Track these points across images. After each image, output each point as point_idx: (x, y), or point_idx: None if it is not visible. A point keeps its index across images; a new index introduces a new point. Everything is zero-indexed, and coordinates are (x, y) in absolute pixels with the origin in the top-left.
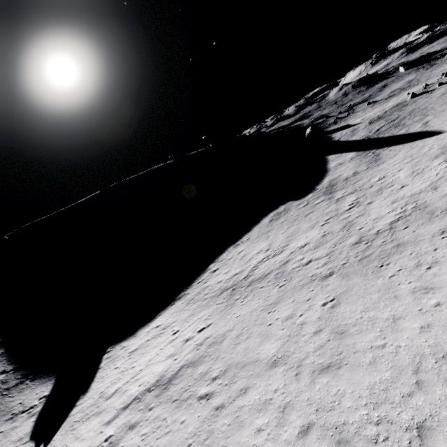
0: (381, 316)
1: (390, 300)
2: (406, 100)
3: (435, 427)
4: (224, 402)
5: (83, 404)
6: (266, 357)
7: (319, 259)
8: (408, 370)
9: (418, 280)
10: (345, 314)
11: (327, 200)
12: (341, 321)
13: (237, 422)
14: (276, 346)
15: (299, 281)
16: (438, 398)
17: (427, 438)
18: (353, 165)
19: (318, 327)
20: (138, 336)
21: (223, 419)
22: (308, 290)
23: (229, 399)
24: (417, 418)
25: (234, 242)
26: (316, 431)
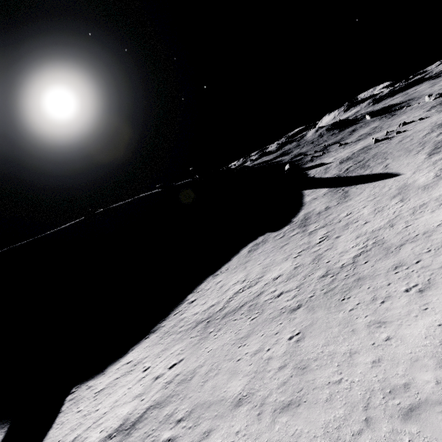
0: (340, 350)
1: (348, 334)
2: (371, 145)
3: None
4: None
5: None
6: (232, 396)
7: (290, 291)
8: (360, 406)
9: (373, 314)
10: (308, 348)
11: (301, 233)
12: (304, 356)
13: None
14: (243, 383)
15: (270, 313)
16: (384, 435)
17: None
18: (326, 200)
19: (283, 362)
20: (107, 374)
21: None
22: (277, 323)
23: None
24: None
25: (213, 272)
26: None
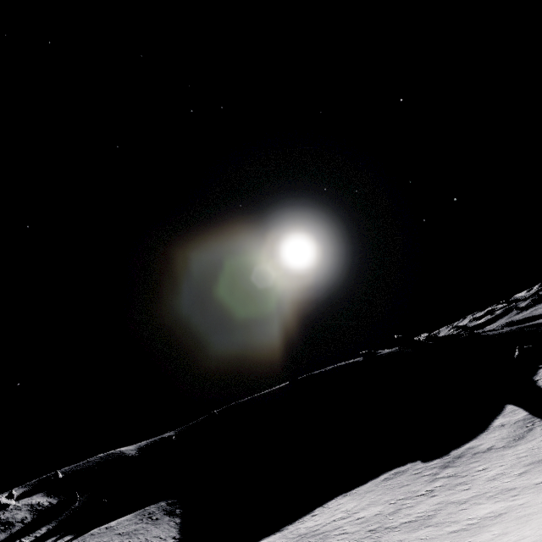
0: None
1: None
2: None
3: None
4: None
5: None
6: None
7: (347, 533)
8: None
9: None
10: None
11: (430, 476)
12: None
13: None
14: None
15: None
16: None
17: None
18: (504, 433)
19: None
20: None
21: None
22: None
23: None
24: None
25: (347, 491)
26: None
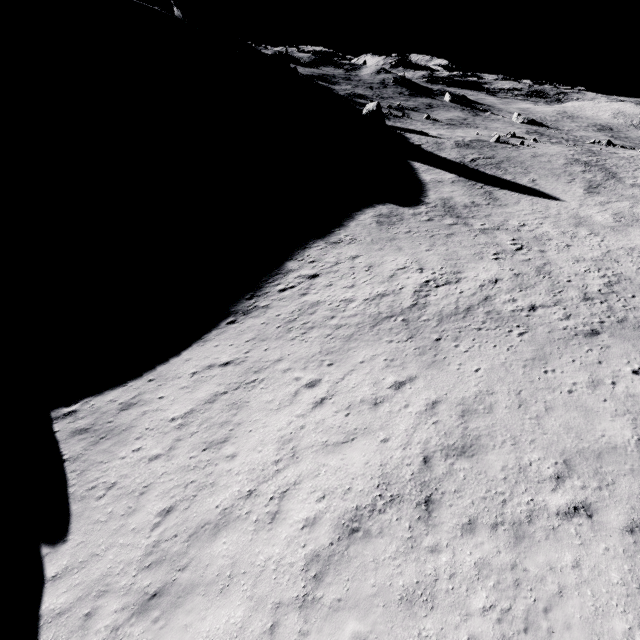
0: None
1: None
2: (490, 141)
3: None
4: (633, 518)
5: (91, 570)
6: (627, 443)
7: (549, 307)
8: None
9: None
10: None
11: (465, 226)
12: None
13: None
14: (626, 426)
15: (548, 332)
16: None
17: None
18: (462, 191)
19: None
20: (167, 382)
21: None
22: (582, 348)
23: (636, 512)
24: None
25: (320, 236)
26: None
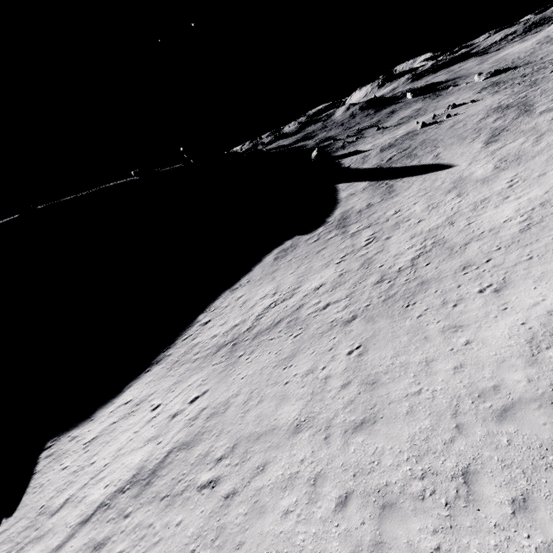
0: (413, 360)
1: (420, 342)
2: (417, 130)
3: (479, 470)
4: (236, 487)
5: (10, 530)
6: (286, 423)
7: (338, 302)
8: (447, 415)
9: (446, 319)
10: (374, 362)
11: (341, 235)
12: (371, 370)
13: (256, 508)
14: (298, 408)
15: (317, 328)
16: (479, 439)
17: (473, 483)
18: (366, 196)
19: (345, 380)
20: (97, 420)
21: (236, 508)
22: (329, 338)
23: (242, 481)
24: (461, 463)
25: (230, 286)
26: (356, 500)
